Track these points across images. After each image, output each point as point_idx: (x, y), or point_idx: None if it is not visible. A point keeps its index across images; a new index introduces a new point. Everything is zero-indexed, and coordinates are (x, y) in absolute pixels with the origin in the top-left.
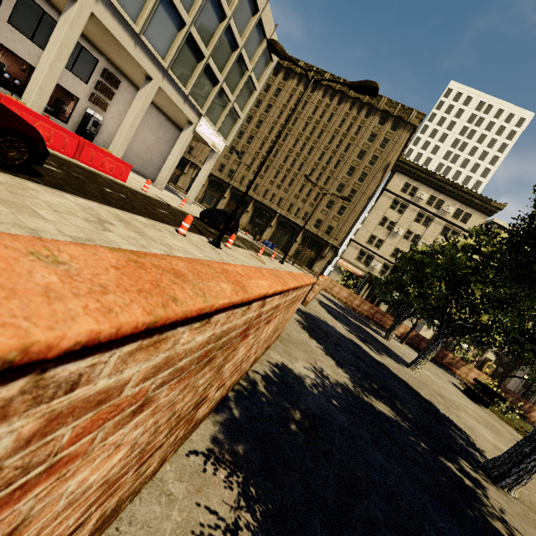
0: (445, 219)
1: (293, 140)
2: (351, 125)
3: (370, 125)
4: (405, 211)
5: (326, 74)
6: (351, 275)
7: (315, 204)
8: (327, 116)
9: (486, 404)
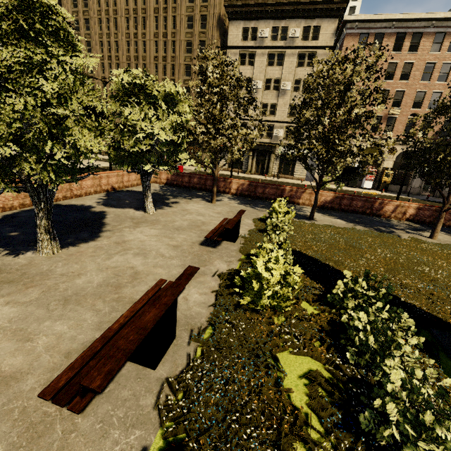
0: (295, 46)
1: (124, 45)
2: None
3: None
4: (255, 60)
5: None
6: None
7: None
8: None
9: (231, 239)
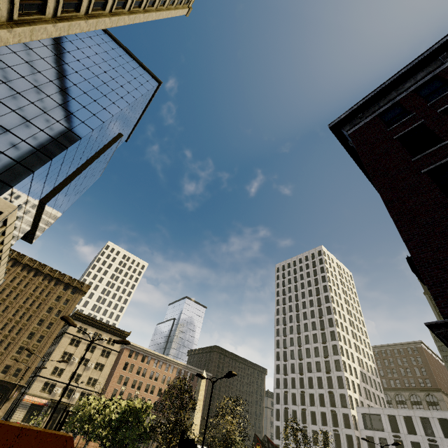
0: (103, 345)
1: None
2: (43, 290)
3: (57, 290)
4: (80, 345)
5: (26, 257)
6: (36, 407)
7: (5, 353)
8: (24, 284)
9: None
